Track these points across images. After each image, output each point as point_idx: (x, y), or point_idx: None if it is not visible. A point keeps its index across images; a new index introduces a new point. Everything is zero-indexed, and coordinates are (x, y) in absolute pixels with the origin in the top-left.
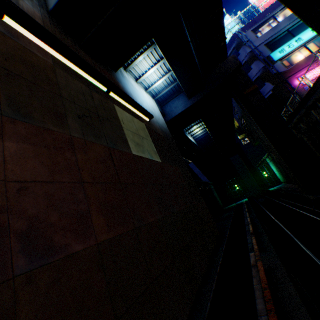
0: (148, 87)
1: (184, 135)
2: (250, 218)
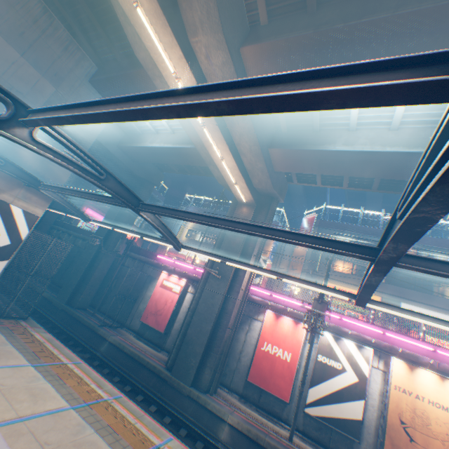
0: None
1: None
2: None
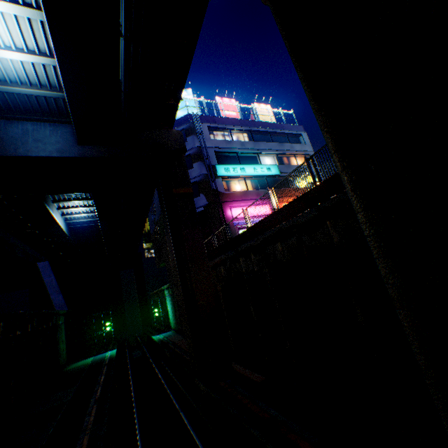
0: None
1: (43, 206)
2: (90, 443)
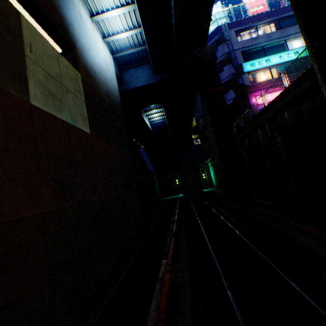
0: (108, 35)
1: (140, 115)
2: (178, 216)
